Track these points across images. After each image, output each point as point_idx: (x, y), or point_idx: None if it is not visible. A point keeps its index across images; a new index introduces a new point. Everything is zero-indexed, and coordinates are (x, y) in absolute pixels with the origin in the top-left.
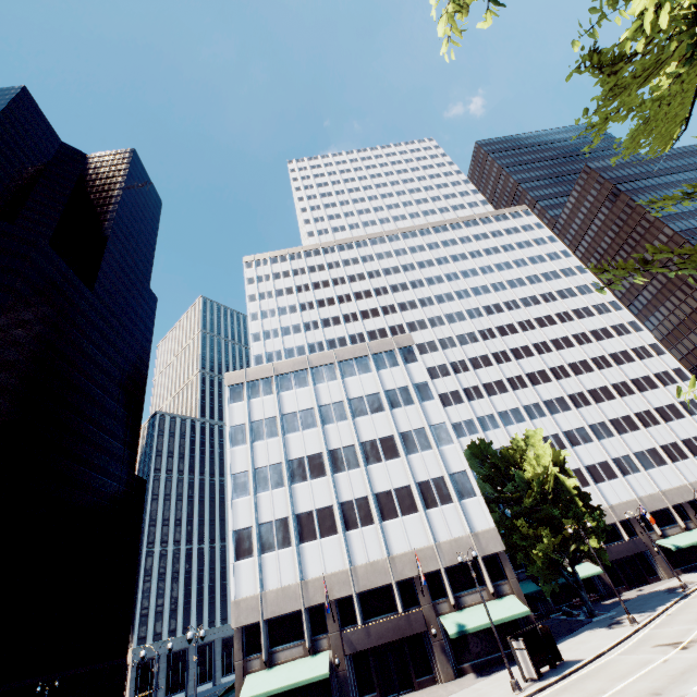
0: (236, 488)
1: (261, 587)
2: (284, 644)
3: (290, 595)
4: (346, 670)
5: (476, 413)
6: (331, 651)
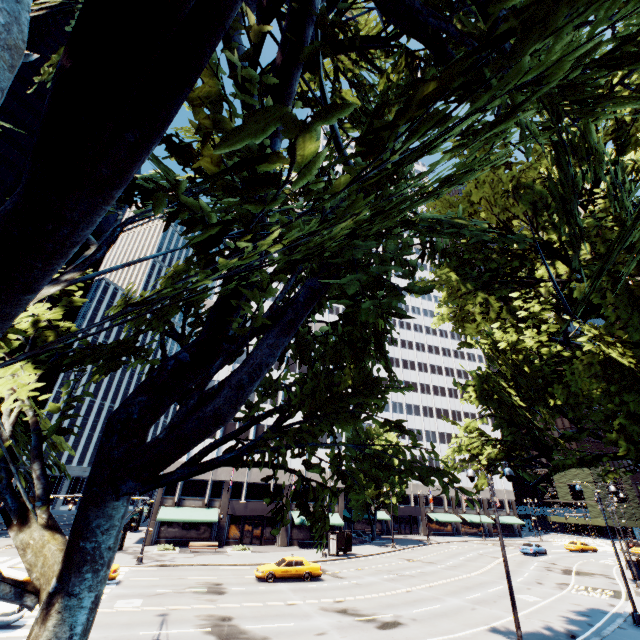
0: None
1: (187, 458)
2: (191, 496)
3: None
4: (225, 522)
5: None
6: (220, 509)
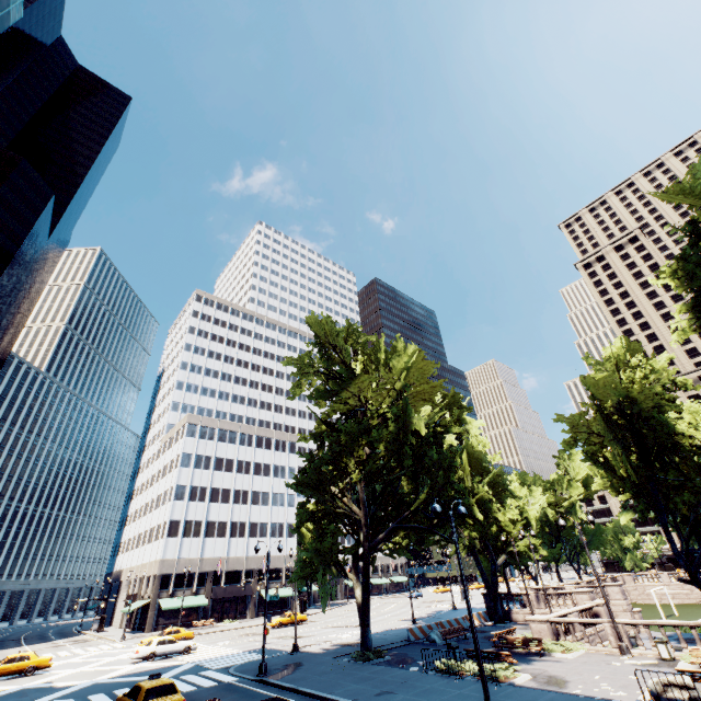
0: (178, 494)
1: (178, 555)
2: (181, 587)
3: (193, 563)
4: (209, 605)
5: None
6: (205, 595)
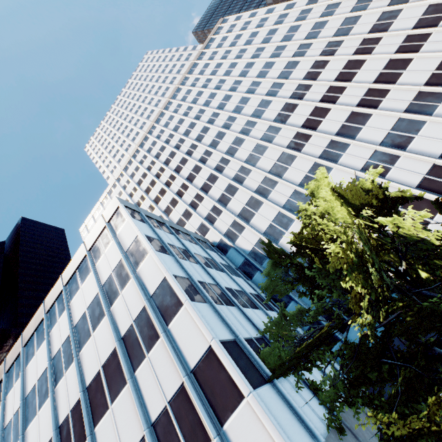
0: None
1: None
2: None
3: None
4: None
5: (279, 203)
6: None
